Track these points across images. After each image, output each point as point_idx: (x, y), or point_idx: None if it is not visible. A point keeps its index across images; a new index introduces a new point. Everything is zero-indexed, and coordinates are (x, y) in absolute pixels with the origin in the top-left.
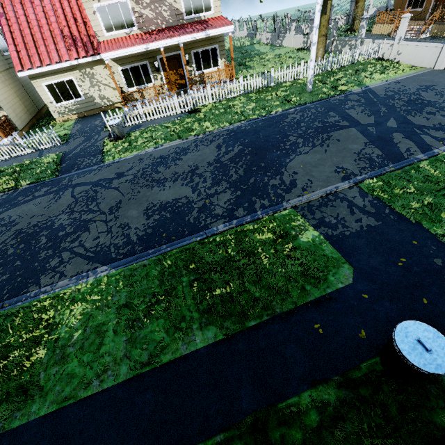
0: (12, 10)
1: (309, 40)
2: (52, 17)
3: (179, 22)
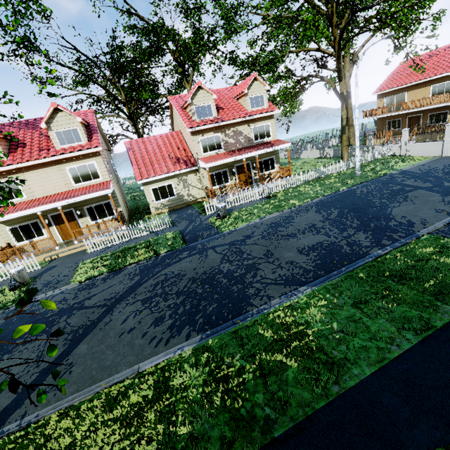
0: (137, 146)
1: (325, 152)
2: (163, 148)
3: (250, 144)
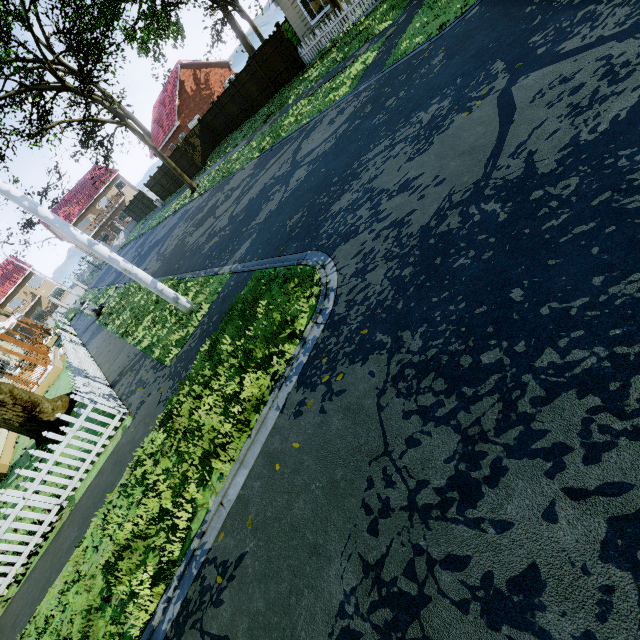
0: None
1: None
2: None
3: None
